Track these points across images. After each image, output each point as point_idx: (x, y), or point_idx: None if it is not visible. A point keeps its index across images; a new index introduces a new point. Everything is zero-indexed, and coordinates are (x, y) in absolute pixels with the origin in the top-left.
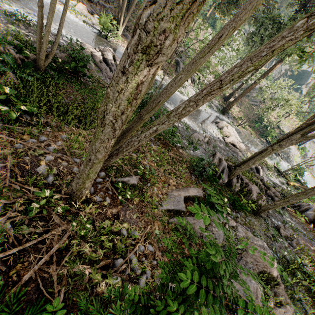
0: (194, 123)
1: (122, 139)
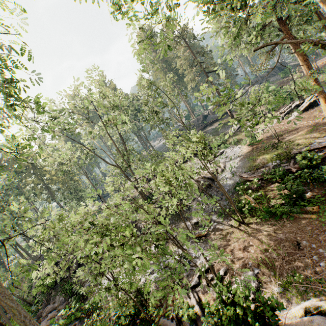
0: None
1: None
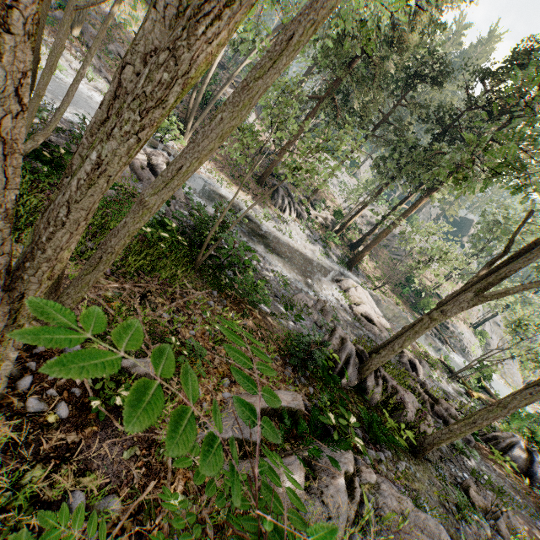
0: (299, 278)
1: (105, 253)
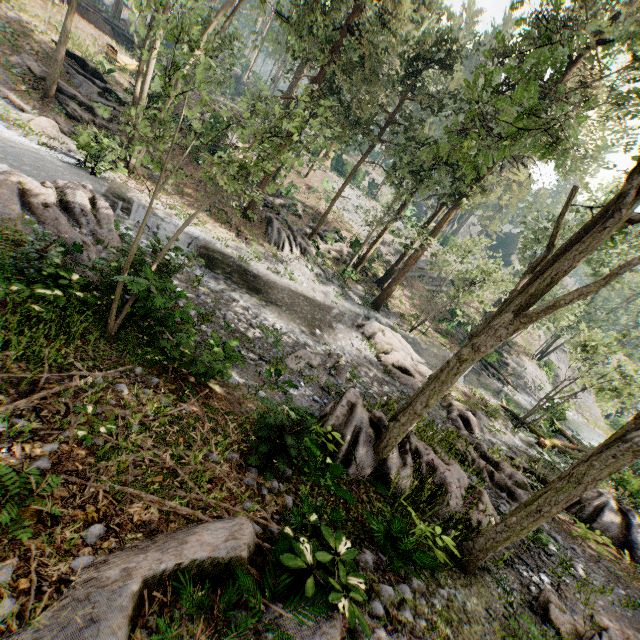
0: (301, 330)
1: None
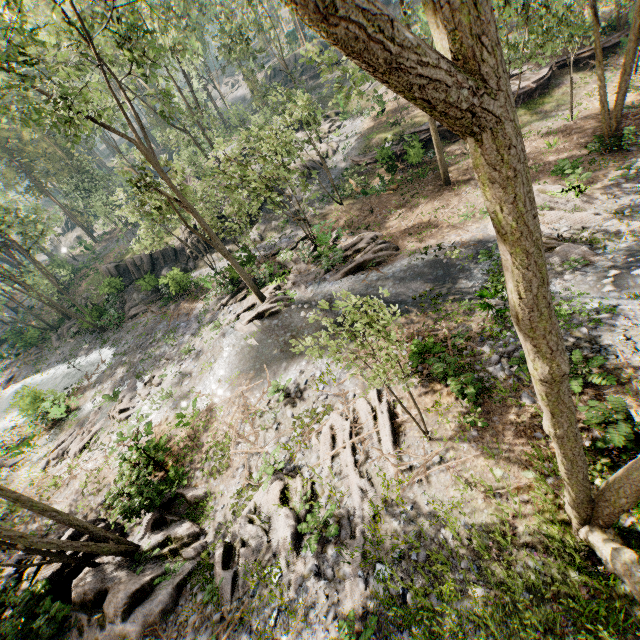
0: None
1: None
